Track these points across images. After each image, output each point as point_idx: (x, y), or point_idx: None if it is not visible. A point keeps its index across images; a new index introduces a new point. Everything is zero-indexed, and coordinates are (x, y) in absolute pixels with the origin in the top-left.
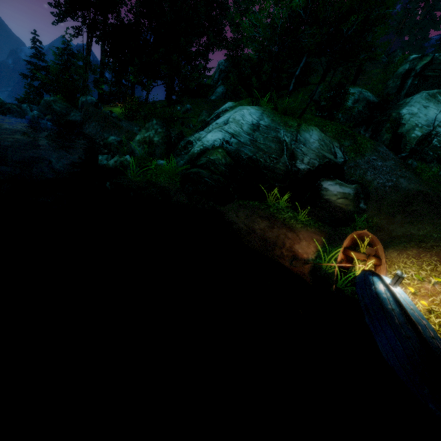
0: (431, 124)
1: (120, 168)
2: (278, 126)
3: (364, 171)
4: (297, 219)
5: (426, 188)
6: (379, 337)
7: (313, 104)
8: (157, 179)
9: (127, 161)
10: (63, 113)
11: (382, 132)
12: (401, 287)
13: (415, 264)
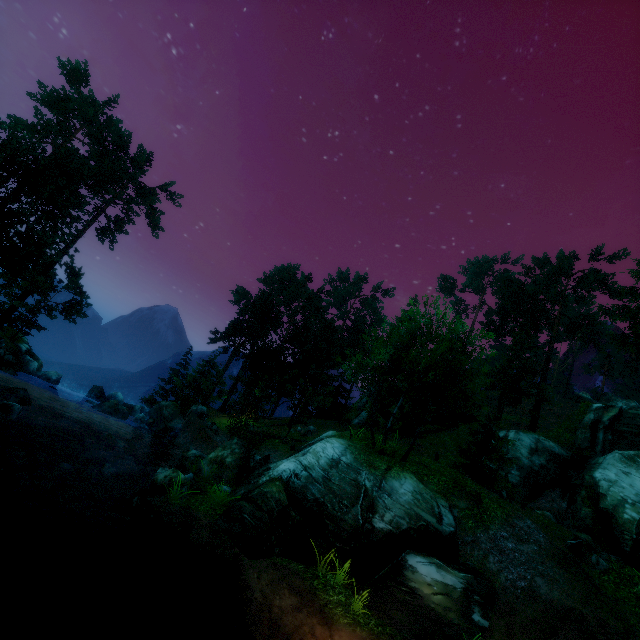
0: None
1: (165, 485)
2: (360, 465)
3: (484, 553)
4: (348, 608)
5: (578, 603)
6: None
7: (455, 446)
8: (198, 506)
9: (179, 479)
10: (169, 418)
11: (577, 503)
12: None
13: None
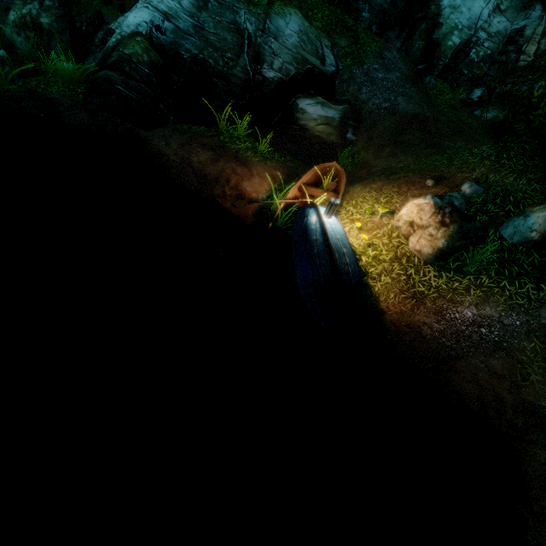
0: (474, 25)
1: None
2: (236, 2)
3: (358, 87)
4: (256, 151)
5: (425, 110)
6: (298, 270)
7: None
8: (46, 89)
9: None
10: None
11: (414, 38)
12: (350, 223)
13: (374, 198)
